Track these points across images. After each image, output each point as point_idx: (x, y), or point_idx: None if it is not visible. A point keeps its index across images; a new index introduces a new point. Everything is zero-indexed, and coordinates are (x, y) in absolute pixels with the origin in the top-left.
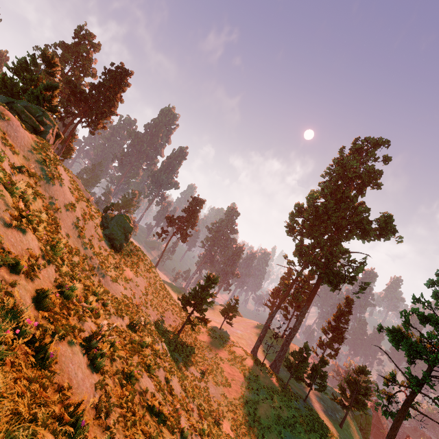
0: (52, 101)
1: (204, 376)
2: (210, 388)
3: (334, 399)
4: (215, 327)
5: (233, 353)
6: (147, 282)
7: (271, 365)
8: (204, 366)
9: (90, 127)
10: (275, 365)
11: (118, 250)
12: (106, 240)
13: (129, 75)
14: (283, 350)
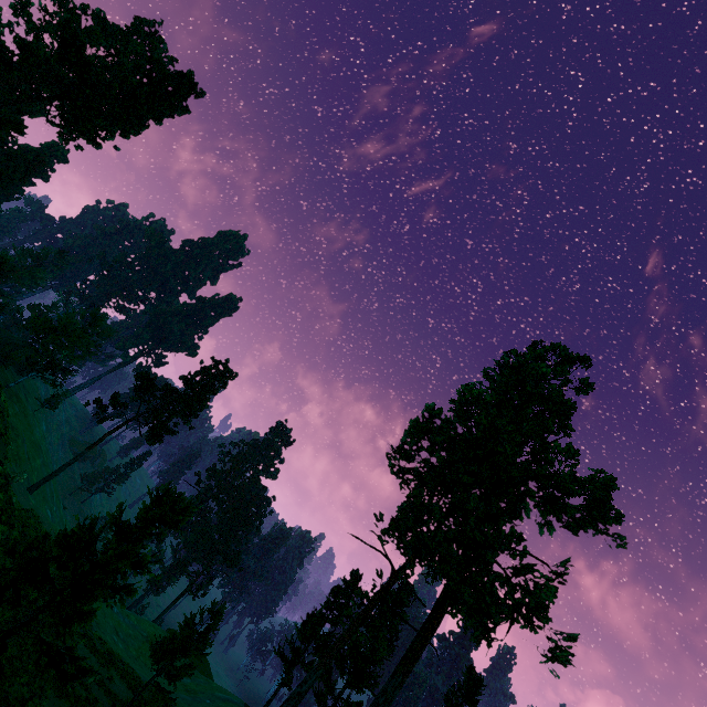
0: None
1: None
2: None
3: None
4: (112, 701)
5: None
6: None
7: None
8: None
9: (65, 121)
10: None
11: None
12: None
13: (196, 93)
14: None
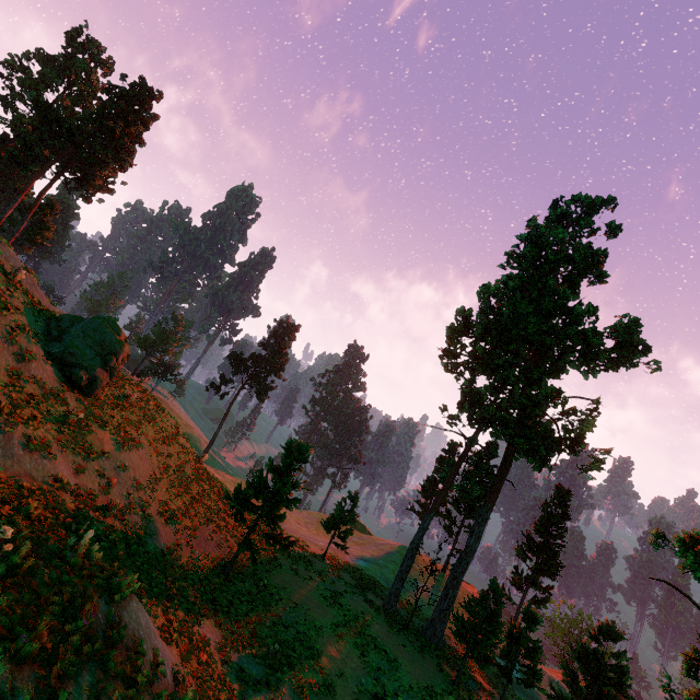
0: None
1: (273, 672)
2: None
3: (555, 697)
4: (313, 556)
5: (345, 610)
6: (161, 463)
7: (425, 630)
8: (274, 648)
9: (81, 186)
10: (433, 629)
11: (86, 392)
12: (49, 364)
13: (156, 97)
14: (448, 596)
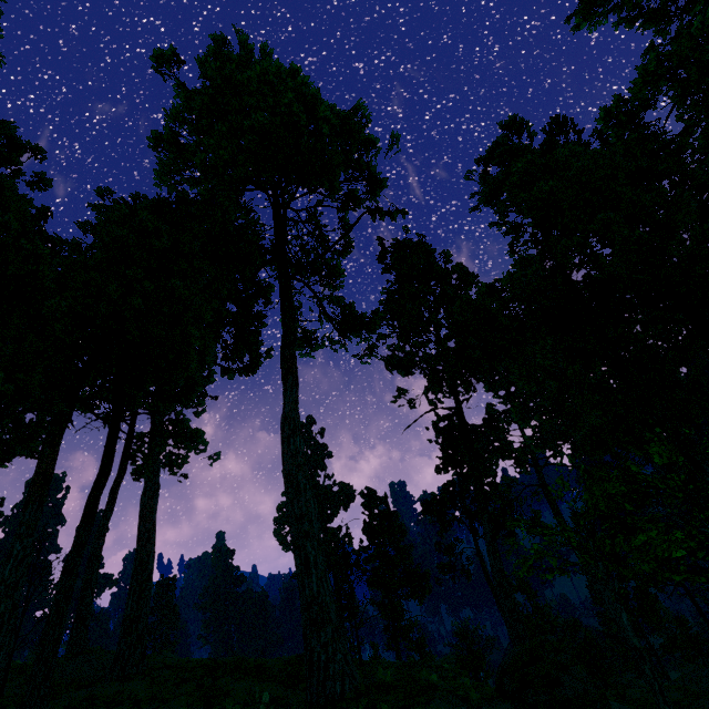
0: None
1: None
2: None
3: None
4: None
5: None
6: None
7: None
8: None
9: None
10: None
11: None
12: None
13: None
14: None
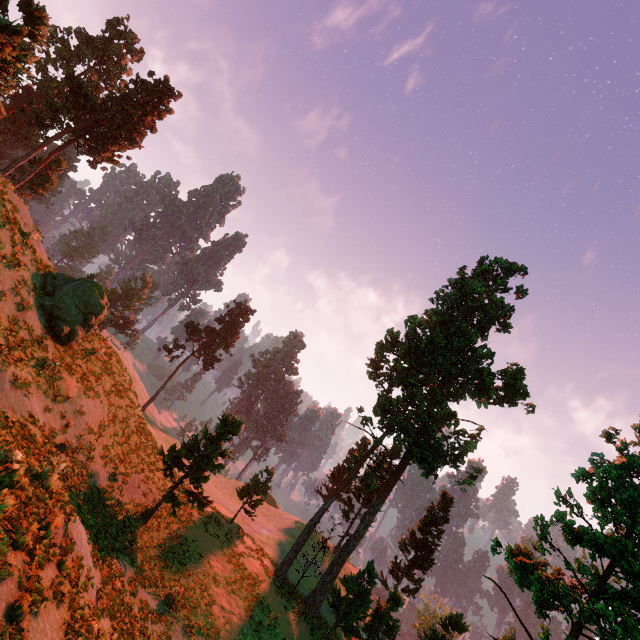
0: (1, 50)
1: (171, 610)
2: (176, 638)
3: None
4: (224, 518)
5: (242, 569)
6: (111, 413)
7: (307, 598)
8: (176, 589)
9: (91, 153)
10: (314, 599)
11: (63, 341)
12: (40, 314)
13: (175, 96)
14: (332, 572)
